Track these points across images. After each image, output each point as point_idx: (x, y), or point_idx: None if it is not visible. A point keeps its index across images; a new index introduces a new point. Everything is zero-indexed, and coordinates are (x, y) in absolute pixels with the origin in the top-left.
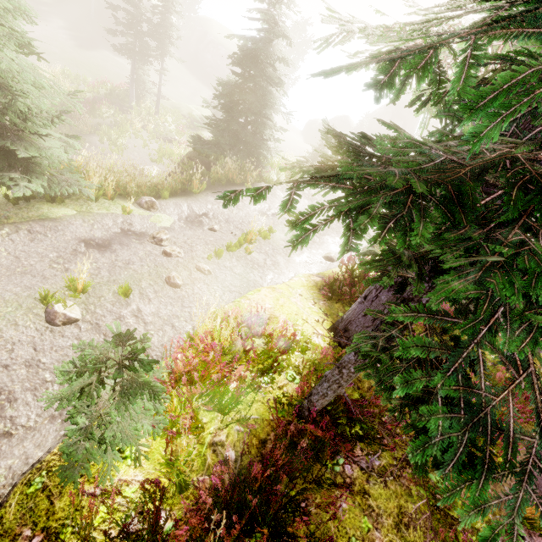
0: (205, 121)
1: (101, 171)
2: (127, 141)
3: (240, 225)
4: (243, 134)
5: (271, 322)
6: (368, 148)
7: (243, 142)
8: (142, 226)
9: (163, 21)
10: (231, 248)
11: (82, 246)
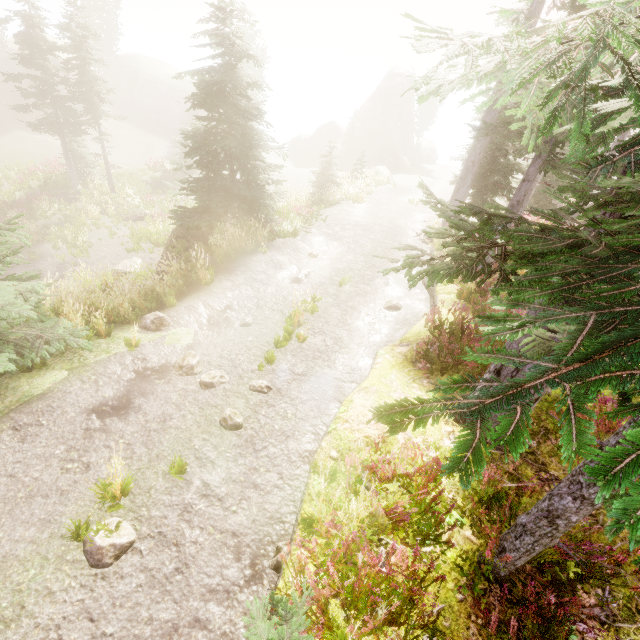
0: (181, 186)
1: (82, 307)
2: (88, 237)
3: (276, 305)
4: (235, 189)
5: (389, 444)
6: (369, 151)
7: (238, 198)
8: (159, 356)
9: (83, 76)
10: (281, 344)
11: (94, 419)
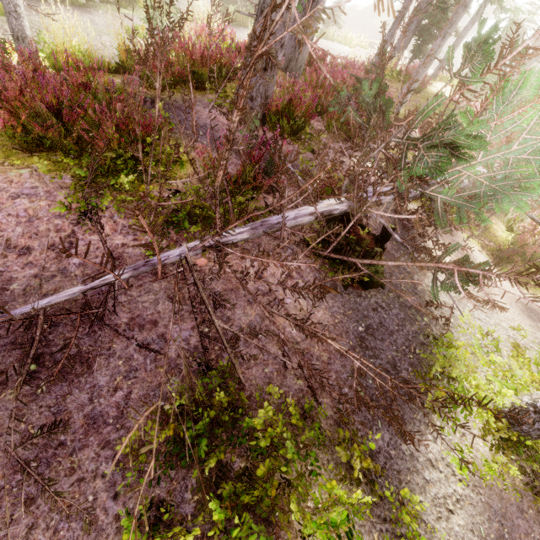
0: None
1: None
2: None
3: None
4: None
5: None
6: None
7: None
8: None
9: None
10: None
11: None
